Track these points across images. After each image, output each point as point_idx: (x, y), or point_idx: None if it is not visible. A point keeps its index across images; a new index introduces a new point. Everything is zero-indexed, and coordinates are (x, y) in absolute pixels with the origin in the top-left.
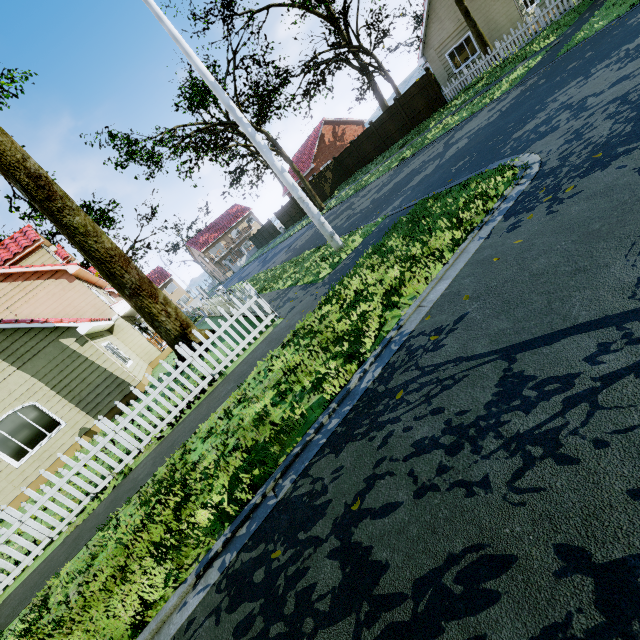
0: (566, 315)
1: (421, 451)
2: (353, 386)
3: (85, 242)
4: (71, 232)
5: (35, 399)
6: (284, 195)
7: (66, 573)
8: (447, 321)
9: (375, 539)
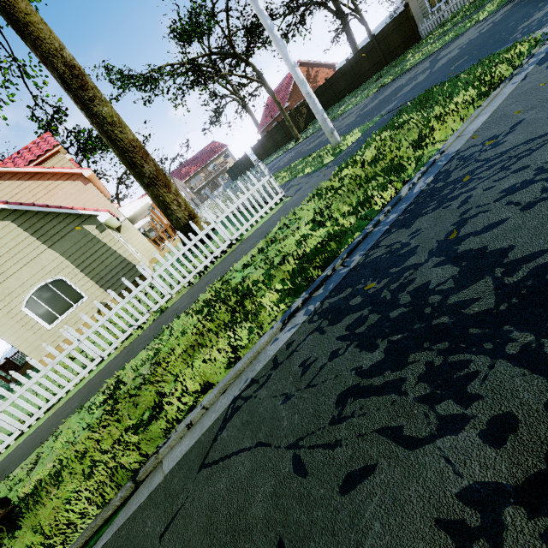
0: None
1: (514, 191)
2: (404, 195)
3: (112, 131)
4: (100, 121)
5: (63, 274)
6: (259, 132)
7: (133, 364)
8: (501, 130)
9: (487, 242)
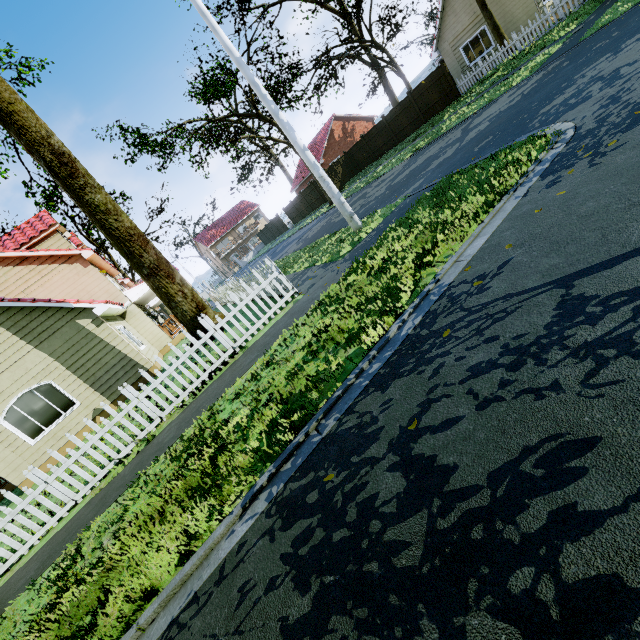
0: (625, 242)
1: (478, 373)
2: (392, 335)
3: (105, 220)
4: (92, 210)
5: (51, 378)
6: (292, 191)
7: (97, 525)
8: (490, 268)
9: (438, 449)
